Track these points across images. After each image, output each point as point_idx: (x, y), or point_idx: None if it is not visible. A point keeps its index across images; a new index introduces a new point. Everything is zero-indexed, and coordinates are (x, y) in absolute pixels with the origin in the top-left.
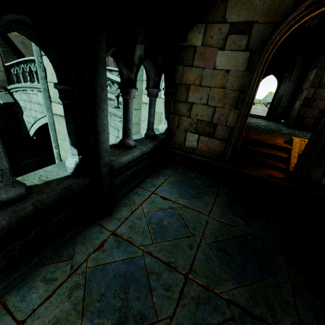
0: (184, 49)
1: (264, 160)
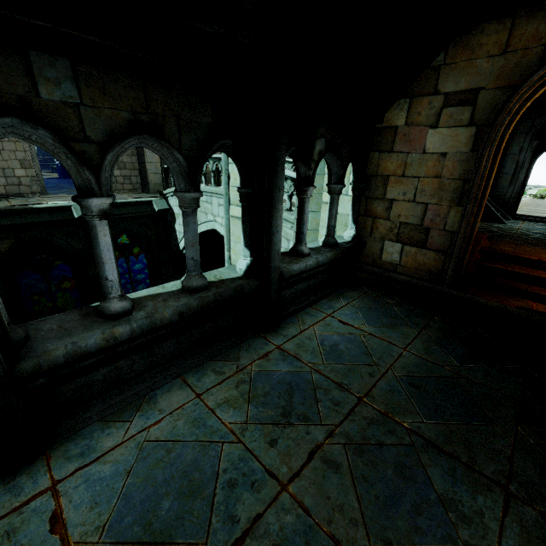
0: (381, 131)
1: (519, 285)
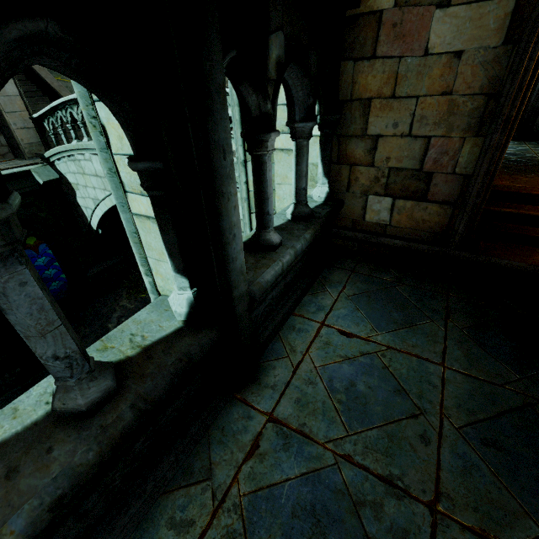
0: (355, 22)
1: (536, 231)
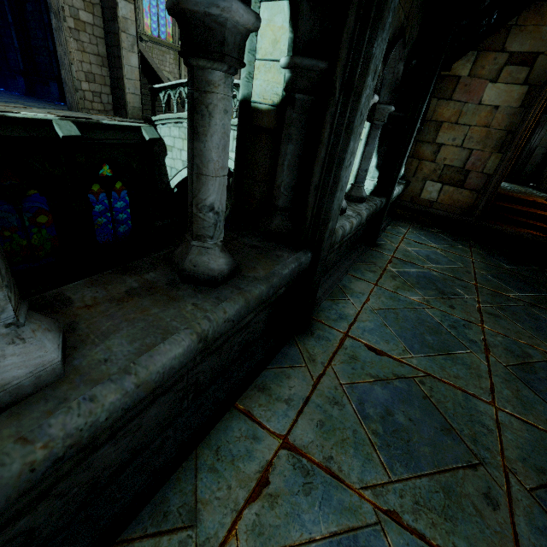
0: (444, 78)
1: (521, 219)
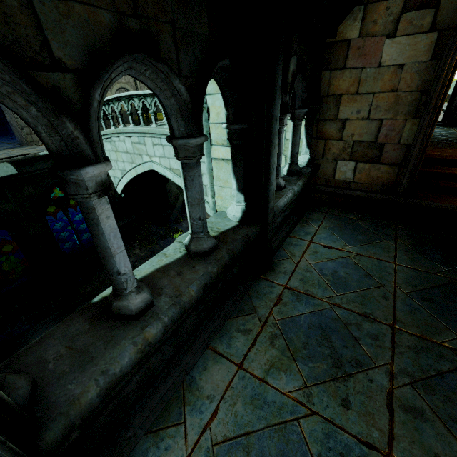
0: (332, 46)
1: None
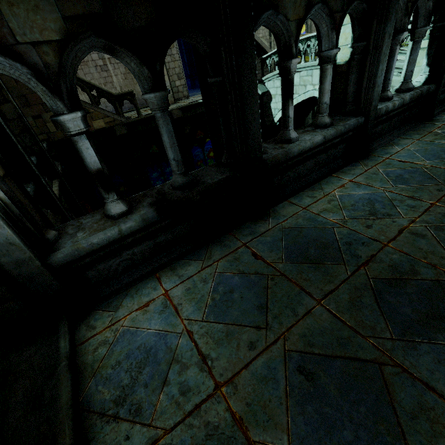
0: None
1: None
